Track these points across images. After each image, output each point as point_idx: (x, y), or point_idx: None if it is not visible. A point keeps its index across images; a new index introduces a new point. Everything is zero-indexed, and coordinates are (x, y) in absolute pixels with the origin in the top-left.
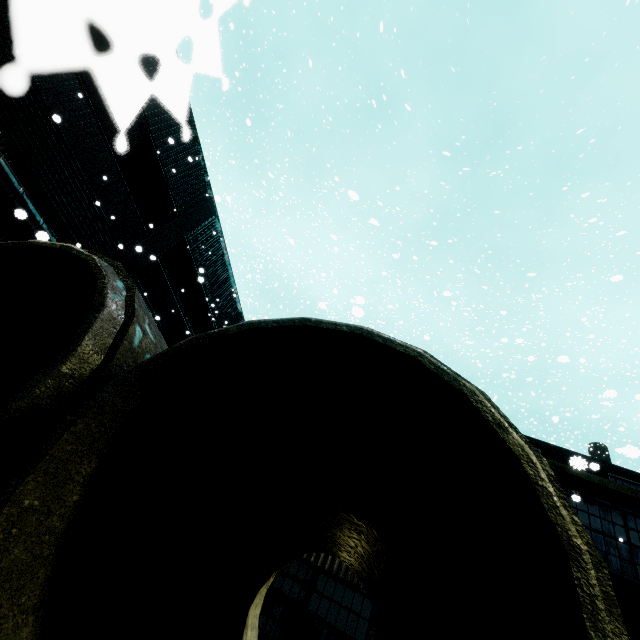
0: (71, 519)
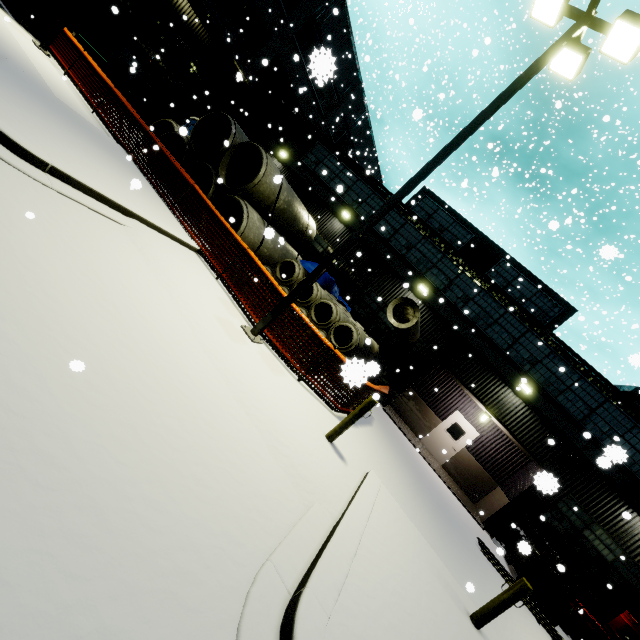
0: (228, 163)
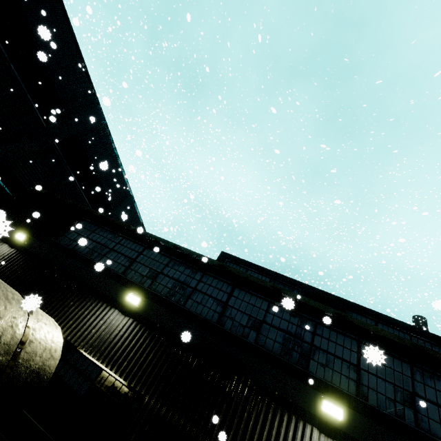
0: None
